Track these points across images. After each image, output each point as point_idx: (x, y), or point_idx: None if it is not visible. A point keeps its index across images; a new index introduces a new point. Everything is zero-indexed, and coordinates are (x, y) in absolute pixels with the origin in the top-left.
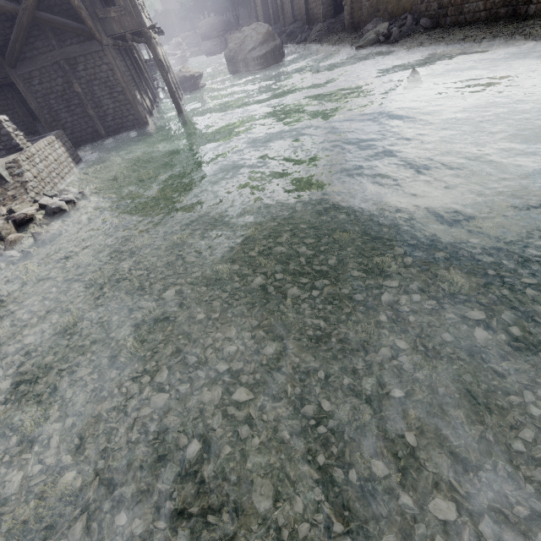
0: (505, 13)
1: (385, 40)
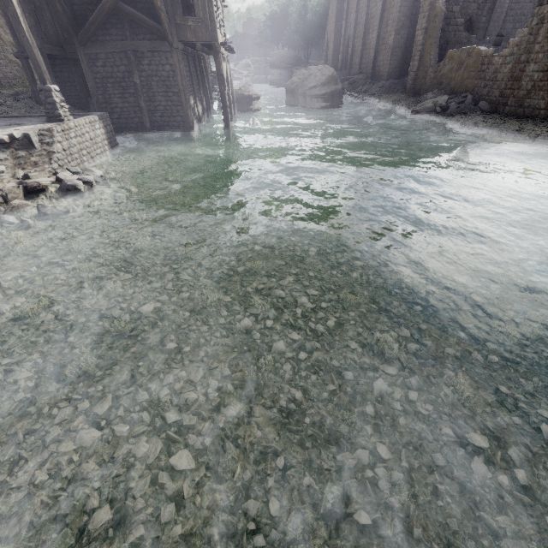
0: None
1: (441, 111)
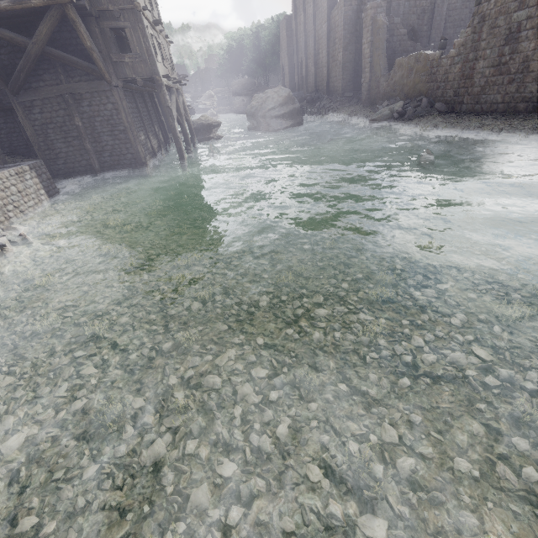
0: (524, 108)
1: (399, 117)
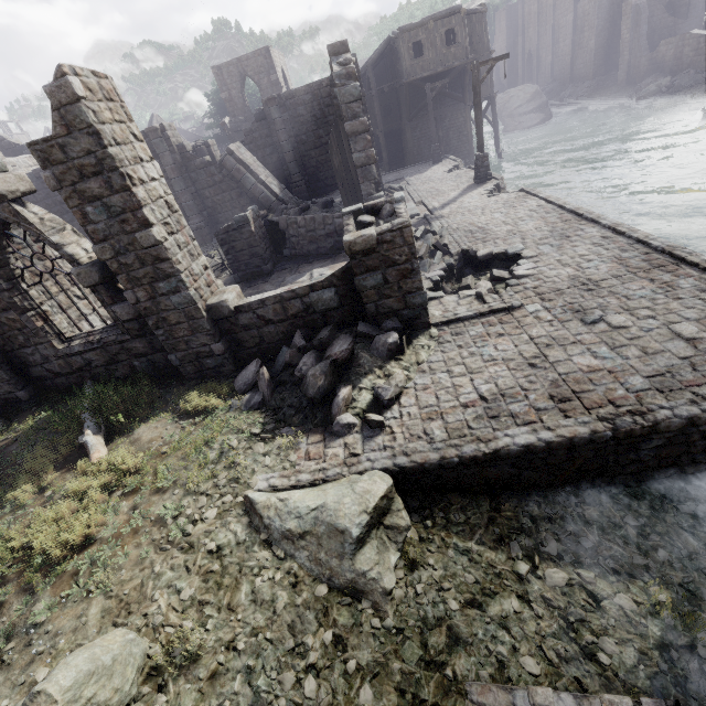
0: None
1: (667, 90)
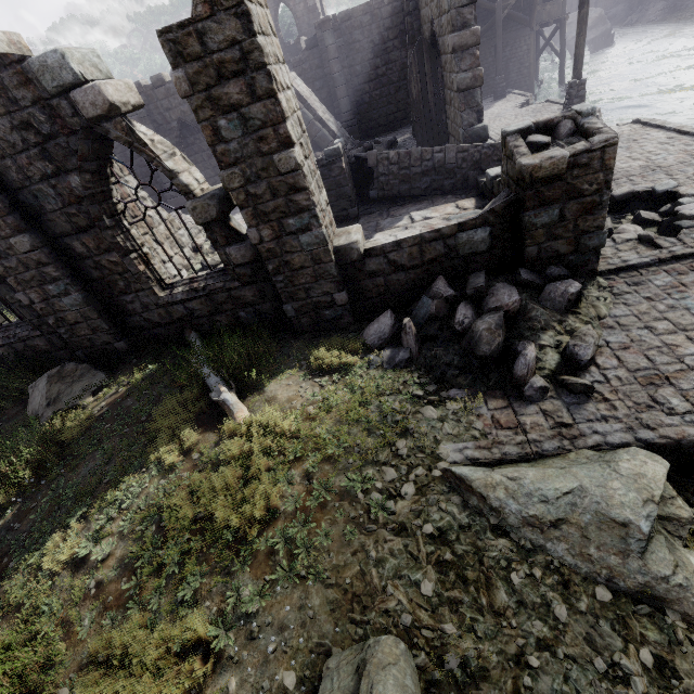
0: None
1: None
